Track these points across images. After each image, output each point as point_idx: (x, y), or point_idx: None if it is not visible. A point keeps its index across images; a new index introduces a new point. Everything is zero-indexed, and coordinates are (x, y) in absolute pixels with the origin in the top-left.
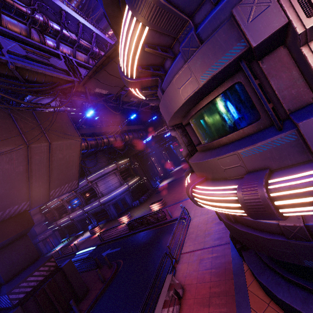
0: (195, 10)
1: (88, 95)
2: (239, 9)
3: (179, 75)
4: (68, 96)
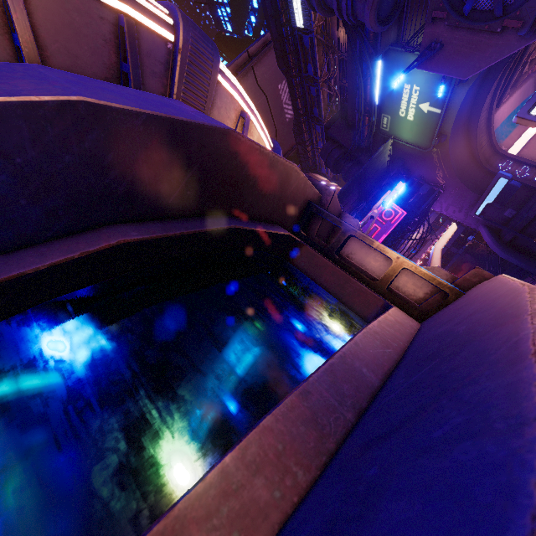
0: None
1: None
2: None
3: None
4: None
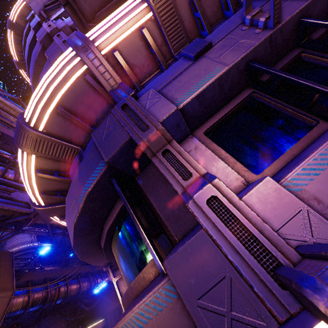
0: (85, 140)
1: (48, 227)
2: (96, 132)
3: (67, 197)
4: (21, 230)
